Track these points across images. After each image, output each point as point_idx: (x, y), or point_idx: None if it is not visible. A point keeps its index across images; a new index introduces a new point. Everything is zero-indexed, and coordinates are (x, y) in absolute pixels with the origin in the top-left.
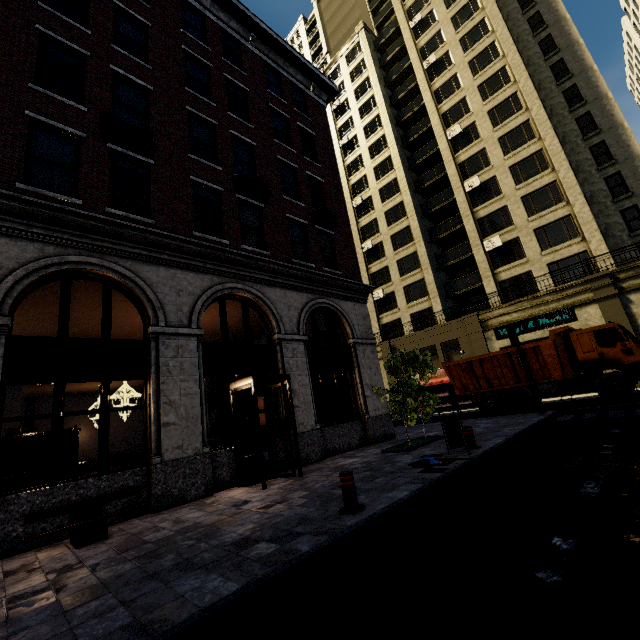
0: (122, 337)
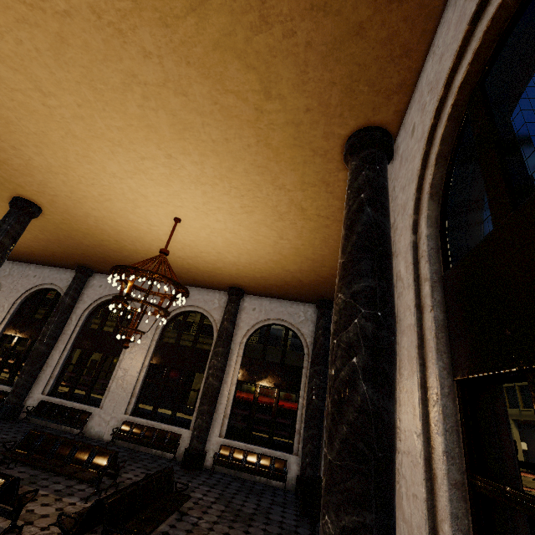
0: (16, 160)
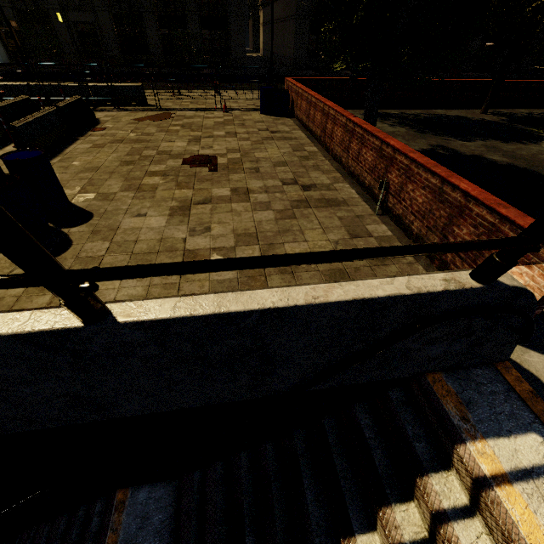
0: None
